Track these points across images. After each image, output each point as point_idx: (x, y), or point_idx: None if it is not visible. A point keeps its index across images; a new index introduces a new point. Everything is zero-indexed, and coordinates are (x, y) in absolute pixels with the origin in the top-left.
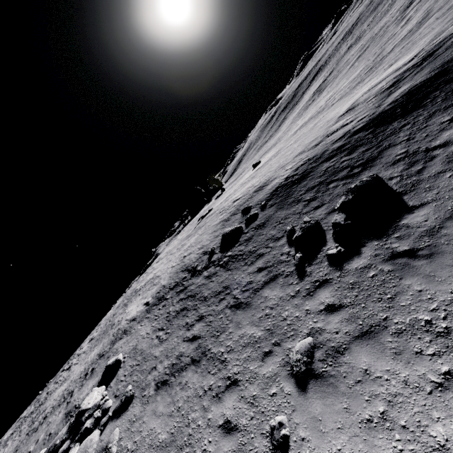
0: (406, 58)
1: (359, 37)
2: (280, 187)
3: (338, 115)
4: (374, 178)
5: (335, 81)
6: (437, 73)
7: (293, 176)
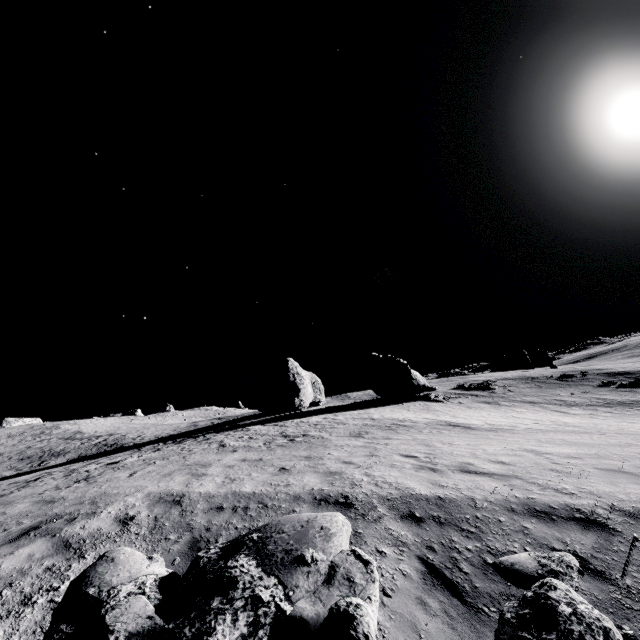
0: None
1: None
2: (612, 373)
3: None
4: None
5: None
6: None
7: (624, 372)
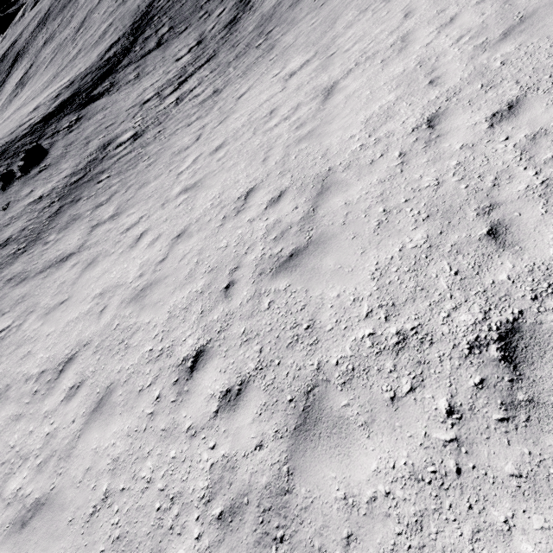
0: (67, 79)
1: (52, 35)
2: None
3: (29, 112)
4: (36, 144)
5: (35, 79)
6: (72, 95)
7: None
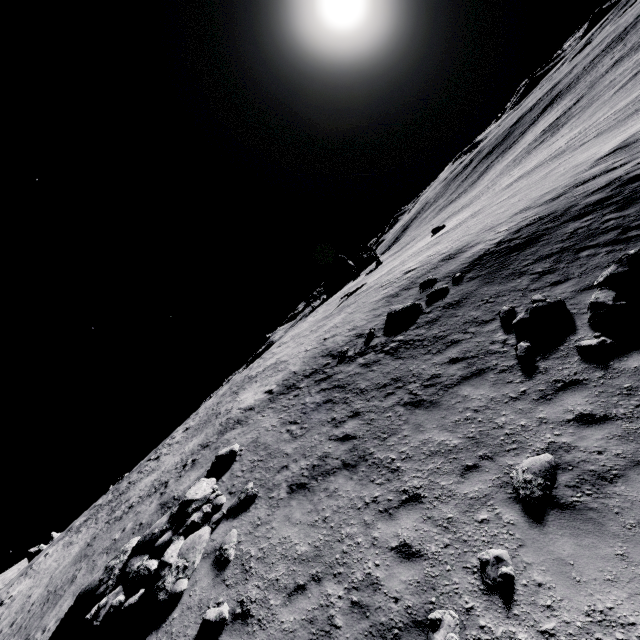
0: None
1: (637, 45)
2: (487, 255)
3: (596, 157)
4: None
5: (587, 112)
6: None
7: (511, 240)
